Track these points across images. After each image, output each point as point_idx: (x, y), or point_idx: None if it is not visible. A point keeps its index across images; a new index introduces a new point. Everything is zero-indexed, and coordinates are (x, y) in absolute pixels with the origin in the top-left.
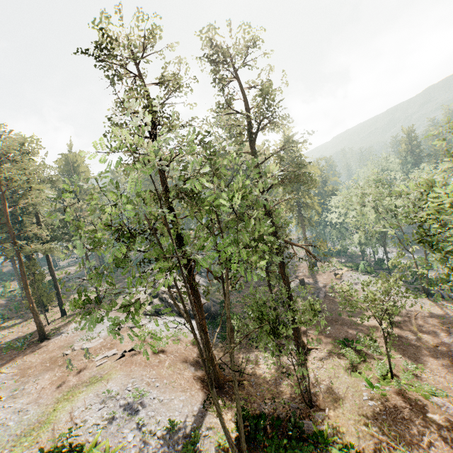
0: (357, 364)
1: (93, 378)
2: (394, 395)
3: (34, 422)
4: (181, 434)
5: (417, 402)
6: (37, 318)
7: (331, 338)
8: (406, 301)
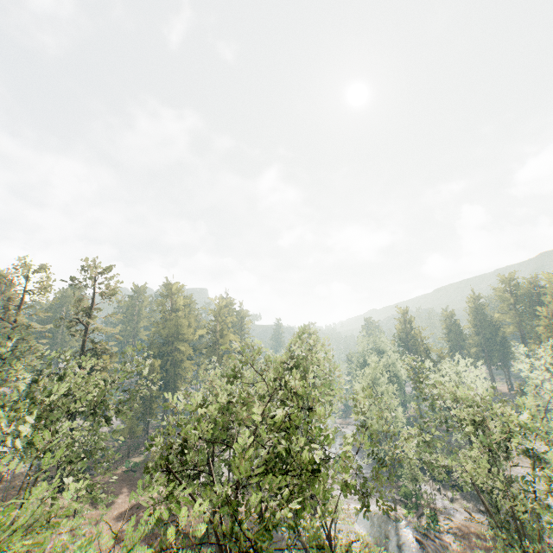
0: None
1: None
2: None
3: None
4: None
5: None
6: None
7: None
8: None
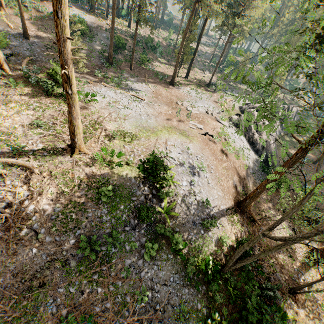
0: None
1: (184, 131)
2: None
3: (151, 127)
4: (206, 211)
5: None
6: (176, 67)
7: None
8: None
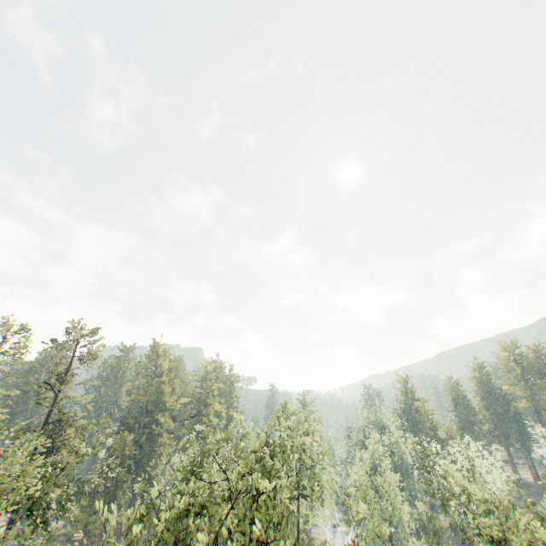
0: None
1: None
2: None
3: None
4: None
5: None
6: None
7: None
8: None
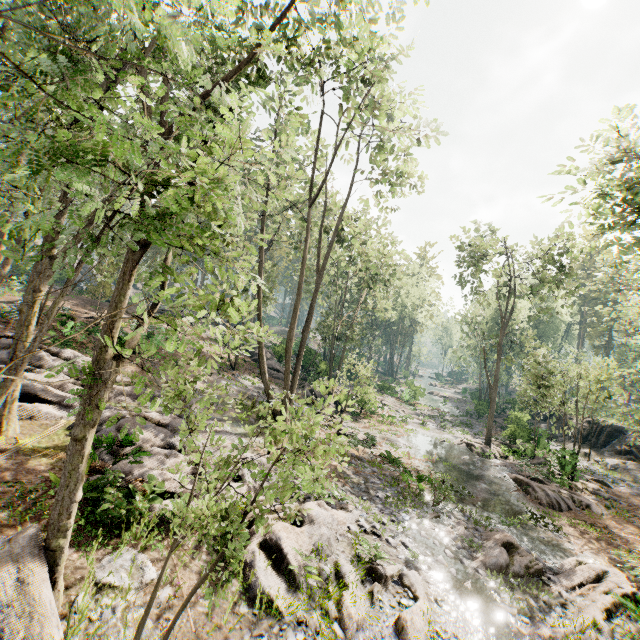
0: None
1: None
2: None
3: None
4: None
5: None
6: None
7: None
8: None
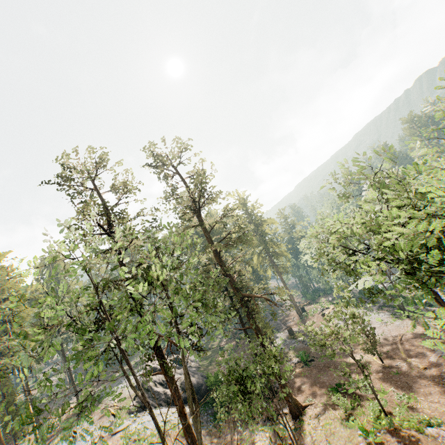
0: (352, 411)
1: None
2: (389, 437)
3: None
4: None
5: (411, 438)
6: None
7: (325, 388)
8: (390, 326)
